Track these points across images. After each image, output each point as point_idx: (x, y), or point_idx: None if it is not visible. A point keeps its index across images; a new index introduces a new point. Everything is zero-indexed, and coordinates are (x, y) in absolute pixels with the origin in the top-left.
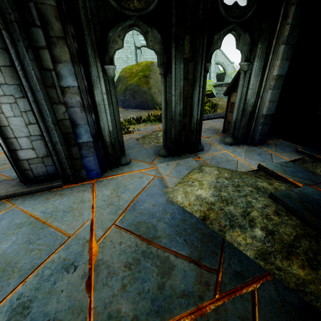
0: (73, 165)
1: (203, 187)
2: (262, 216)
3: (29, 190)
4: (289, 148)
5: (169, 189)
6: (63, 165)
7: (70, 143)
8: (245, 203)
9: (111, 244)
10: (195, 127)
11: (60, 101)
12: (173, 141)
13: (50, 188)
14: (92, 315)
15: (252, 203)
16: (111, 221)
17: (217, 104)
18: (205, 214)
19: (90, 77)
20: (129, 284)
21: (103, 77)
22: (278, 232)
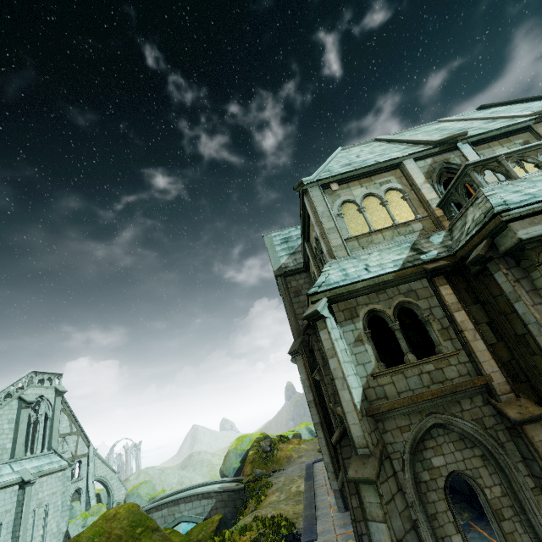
0: None
1: None
2: None
3: None
4: None
5: None
6: None
7: None
8: None
9: None
10: None
11: None
12: None
13: None
14: None
15: None
16: None
17: (280, 514)
18: None
19: None
20: None
21: None
22: None
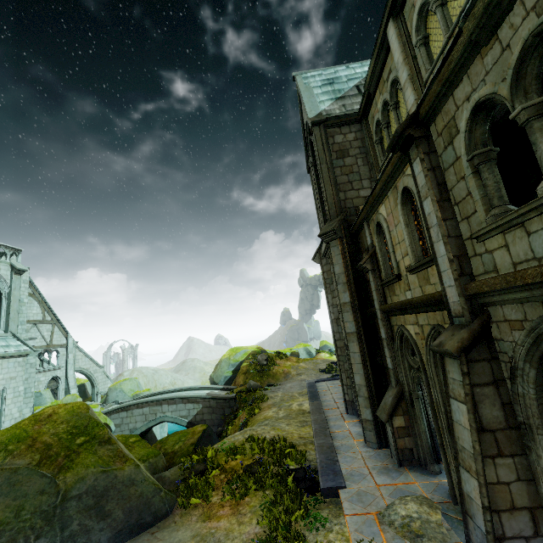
0: None
1: None
2: None
3: None
4: None
5: None
6: None
7: None
8: None
9: None
10: None
11: None
12: None
13: None
14: None
15: None
16: None
17: (283, 438)
18: None
19: None
20: None
21: None
22: None
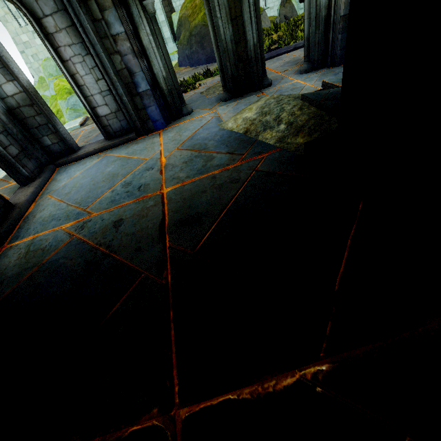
0: (140, 116)
1: (251, 111)
2: (288, 115)
3: (113, 143)
4: None
5: (223, 122)
6: (132, 118)
7: (133, 93)
8: (279, 110)
9: (174, 157)
10: (253, 55)
11: (115, 51)
12: (231, 79)
13: (128, 140)
14: (164, 180)
15: (284, 108)
16: (174, 148)
17: None
18: (247, 129)
19: (133, 19)
20: (185, 168)
21: (145, 16)
22: (296, 122)
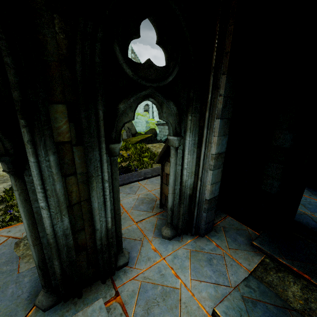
0: None
1: None
2: None
3: None
4: (241, 236)
5: None
6: None
7: None
8: None
9: None
10: (105, 241)
11: None
12: (60, 280)
13: None
14: None
15: None
16: None
17: (156, 153)
18: None
19: None
20: None
21: None
22: None
